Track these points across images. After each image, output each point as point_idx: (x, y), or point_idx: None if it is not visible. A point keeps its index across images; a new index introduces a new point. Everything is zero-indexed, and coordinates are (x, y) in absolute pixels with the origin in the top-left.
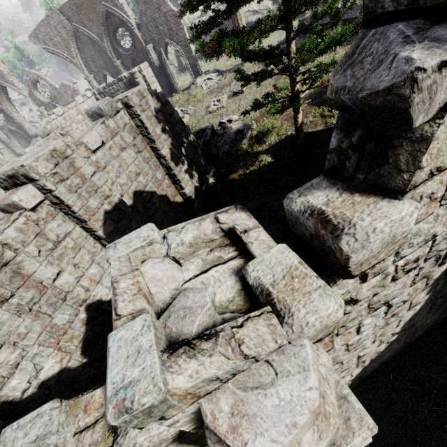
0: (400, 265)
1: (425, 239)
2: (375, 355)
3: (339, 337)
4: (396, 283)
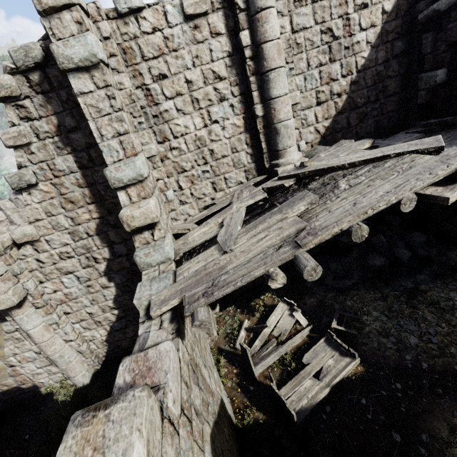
0: (57, 252)
1: (62, 243)
2: (110, 323)
3: (50, 282)
4: (65, 261)
